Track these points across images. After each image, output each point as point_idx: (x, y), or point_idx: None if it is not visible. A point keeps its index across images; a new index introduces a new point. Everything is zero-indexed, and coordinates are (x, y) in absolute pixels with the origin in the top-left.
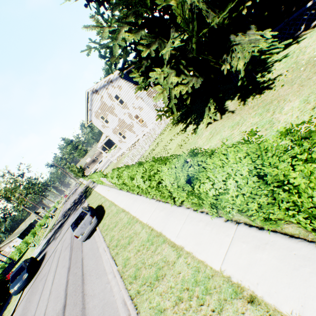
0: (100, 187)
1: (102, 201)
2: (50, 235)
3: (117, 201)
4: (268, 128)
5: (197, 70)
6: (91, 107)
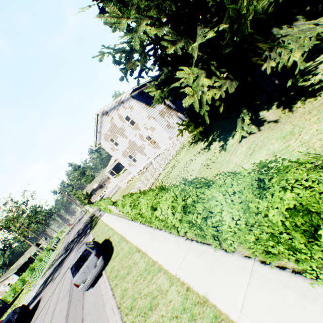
0: (107, 216)
1: (110, 234)
2: (49, 273)
3: (128, 236)
4: None
5: (231, 72)
6: (100, 130)
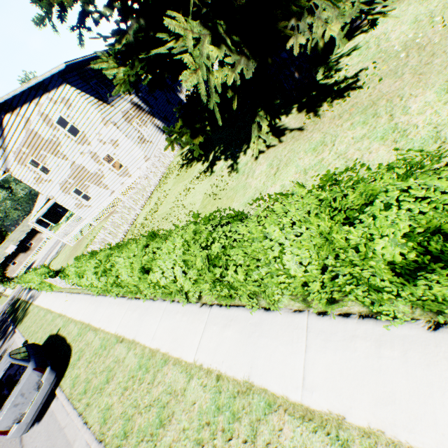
0: (48, 297)
1: (58, 326)
2: None
3: (97, 321)
4: (398, 139)
5: (247, 44)
6: (4, 143)
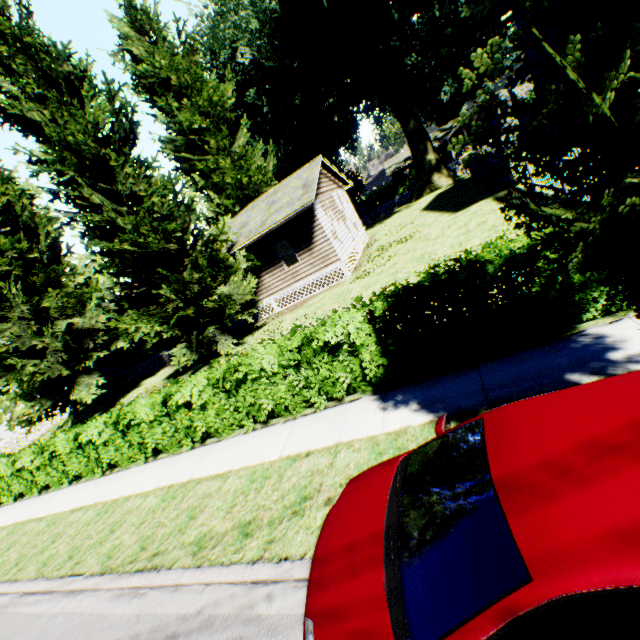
0: None
1: None
2: None
3: None
4: None
5: (50, 394)
6: None
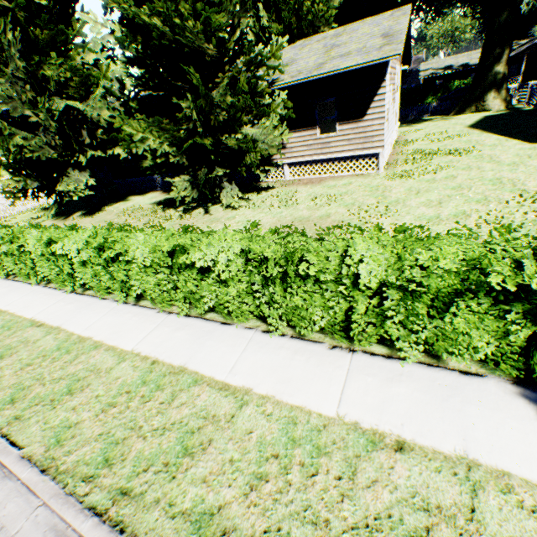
0: None
1: None
2: None
3: None
4: None
5: (38, 176)
6: None
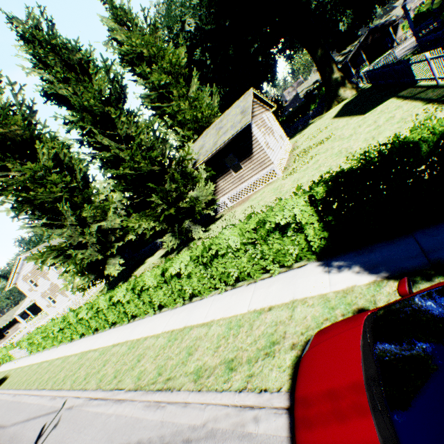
0: (5, 365)
1: (6, 373)
2: None
3: (24, 364)
4: None
5: (93, 271)
6: (20, 270)
